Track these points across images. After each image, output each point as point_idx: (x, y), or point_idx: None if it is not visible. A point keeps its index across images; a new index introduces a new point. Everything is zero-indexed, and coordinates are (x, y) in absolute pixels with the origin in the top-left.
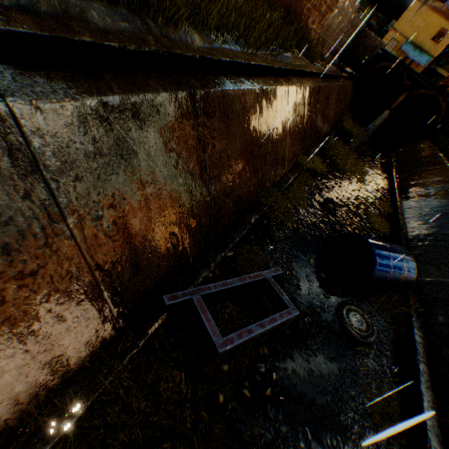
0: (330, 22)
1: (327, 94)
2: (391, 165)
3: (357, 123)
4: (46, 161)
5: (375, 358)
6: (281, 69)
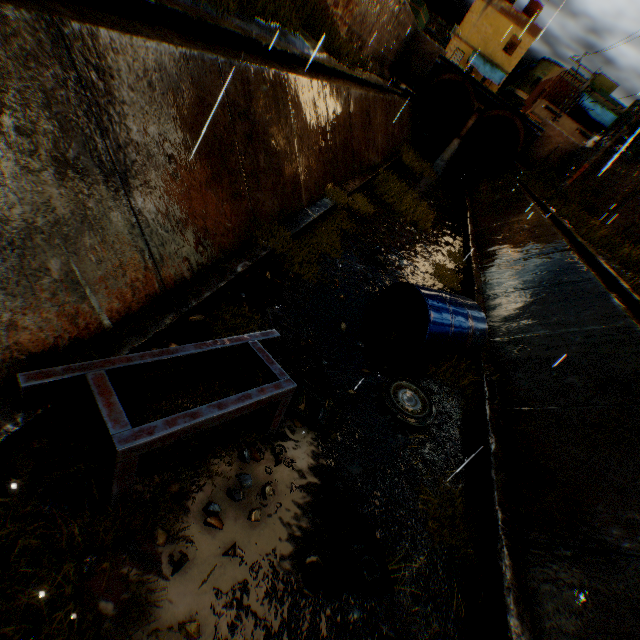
0: (363, 10)
1: (366, 107)
2: (465, 208)
3: (421, 158)
4: None
5: (436, 447)
6: (275, 49)
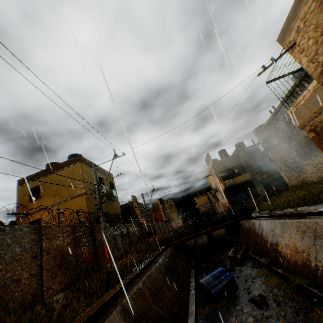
0: None
1: None
2: None
3: None
4: (250, 225)
5: None
6: (302, 213)
